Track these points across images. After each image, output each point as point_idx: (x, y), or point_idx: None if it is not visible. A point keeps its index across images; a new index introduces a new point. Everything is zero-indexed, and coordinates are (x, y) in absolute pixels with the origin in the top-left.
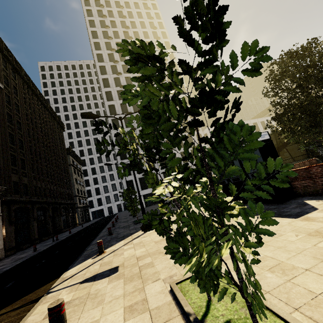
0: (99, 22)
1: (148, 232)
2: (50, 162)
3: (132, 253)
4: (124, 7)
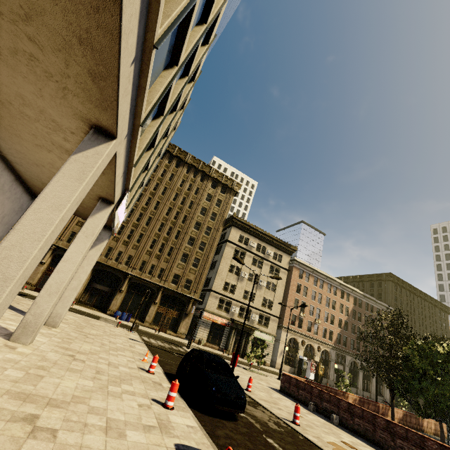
0: None
1: None
2: None
3: None
4: None
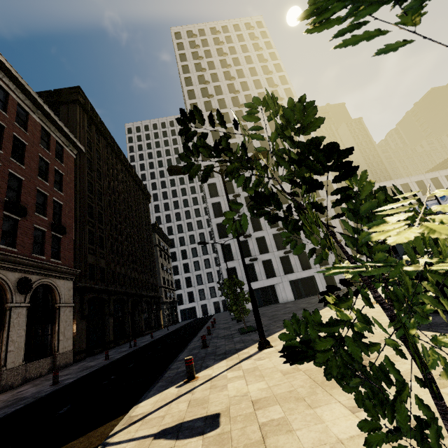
0: (194, 66)
1: (265, 351)
2: (132, 241)
3: (242, 388)
4: (224, 43)
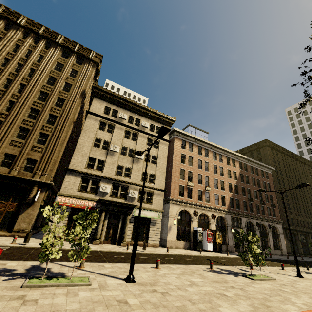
0: None
1: None
2: (305, 201)
3: None
4: None
